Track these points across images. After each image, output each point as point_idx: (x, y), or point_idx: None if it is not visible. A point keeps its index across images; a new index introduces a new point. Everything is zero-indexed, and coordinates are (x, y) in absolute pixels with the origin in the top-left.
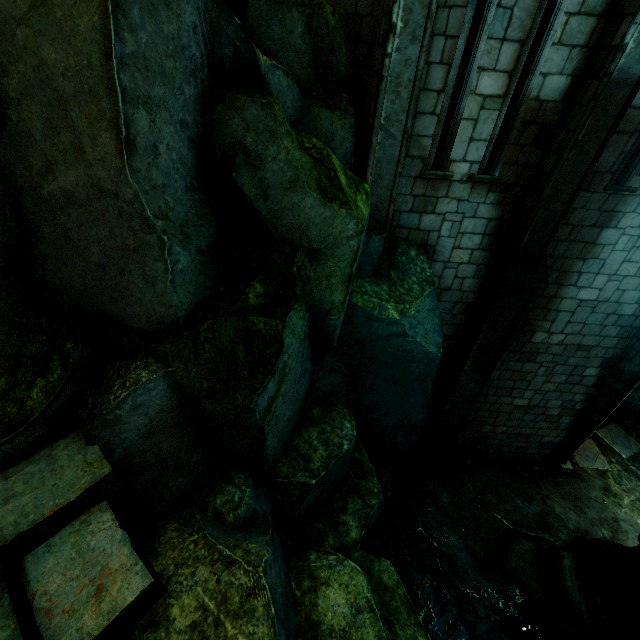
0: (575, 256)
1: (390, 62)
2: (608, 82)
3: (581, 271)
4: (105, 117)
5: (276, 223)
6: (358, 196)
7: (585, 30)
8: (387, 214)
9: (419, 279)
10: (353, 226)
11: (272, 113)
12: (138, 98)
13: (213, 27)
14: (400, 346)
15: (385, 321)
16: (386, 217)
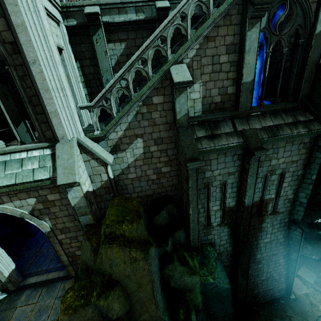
0: (257, 232)
1: (191, 218)
2: (245, 207)
3: (261, 235)
4: (153, 303)
5: (179, 286)
6: (194, 260)
7: (234, 194)
8: (198, 244)
9: (214, 259)
10: (198, 278)
11: (174, 264)
12: (157, 293)
13: (158, 252)
14: (216, 290)
15: (209, 284)
16: (198, 245)
